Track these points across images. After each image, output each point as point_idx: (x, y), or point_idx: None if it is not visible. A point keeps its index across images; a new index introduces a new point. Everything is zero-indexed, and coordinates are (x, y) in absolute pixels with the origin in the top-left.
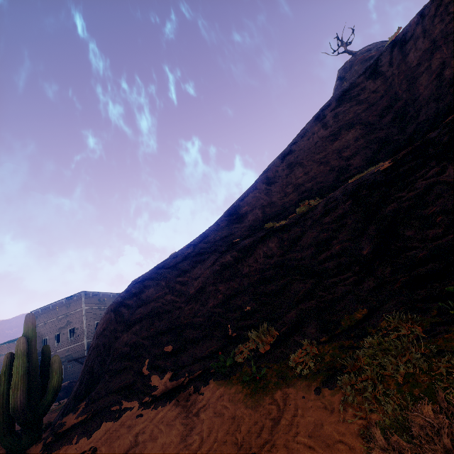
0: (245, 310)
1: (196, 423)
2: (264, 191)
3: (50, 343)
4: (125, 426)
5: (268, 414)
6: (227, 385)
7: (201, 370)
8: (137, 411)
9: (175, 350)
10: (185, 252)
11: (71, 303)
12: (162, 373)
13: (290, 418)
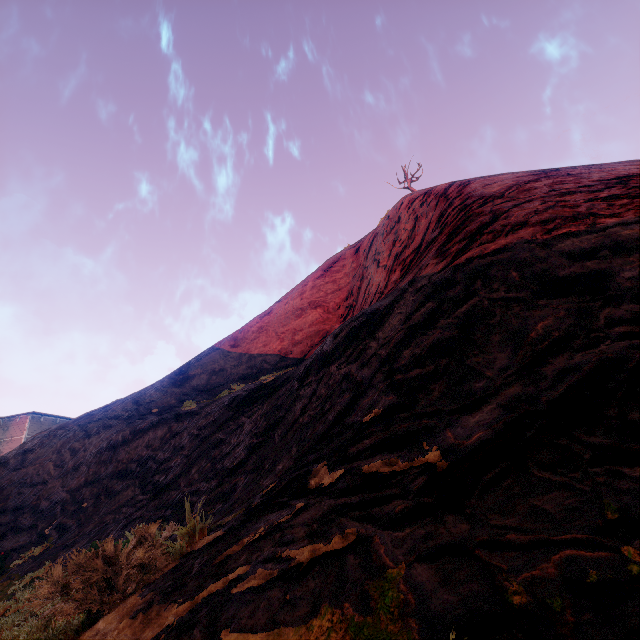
0: (82, 506)
1: None
2: (225, 352)
3: None
4: None
5: None
6: None
7: None
8: None
9: None
10: (111, 408)
11: (10, 427)
12: None
13: None
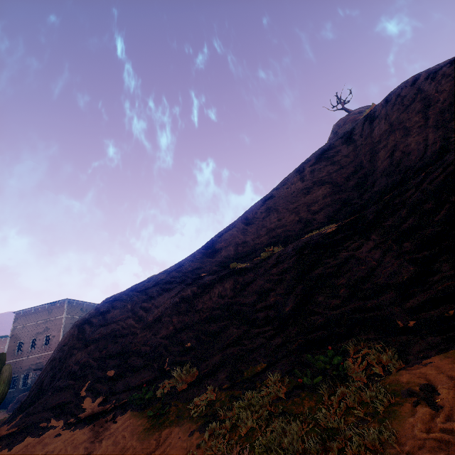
0: (186, 346)
1: (96, 449)
2: (241, 229)
3: (24, 347)
4: (42, 443)
5: (147, 448)
6: (138, 417)
7: (126, 399)
8: (58, 431)
9: (115, 376)
10: (158, 278)
11: (53, 309)
12: (96, 397)
13: (158, 454)
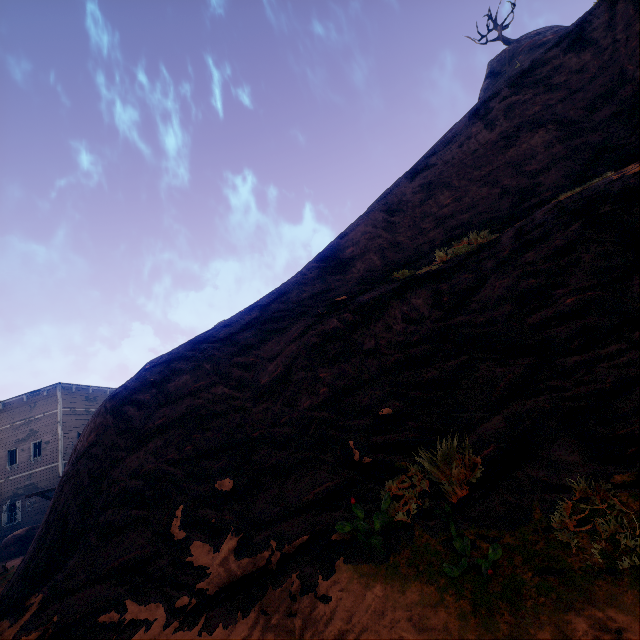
0: (381, 414)
1: None
2: (383, 225)
3: None
4: None
5: None
6: (389, 579)
7: (306, 535)
8: (162, 634)
9: (240, 489)
10: (246, 318)
11: (37, 402)
12: (216, 537)
13: None
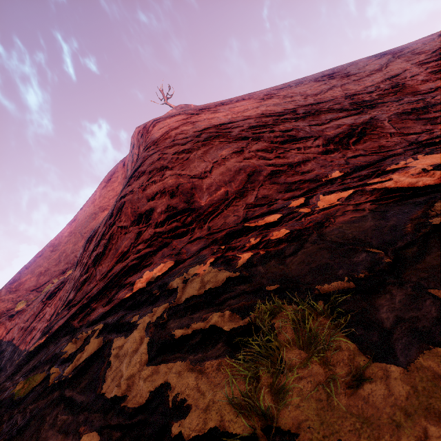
0: None
1: None
2: (46, 256)
3: None
4: None
5: None
6: None
7: None
8: None
9: None
10: None
11: None
12: None
13: None
